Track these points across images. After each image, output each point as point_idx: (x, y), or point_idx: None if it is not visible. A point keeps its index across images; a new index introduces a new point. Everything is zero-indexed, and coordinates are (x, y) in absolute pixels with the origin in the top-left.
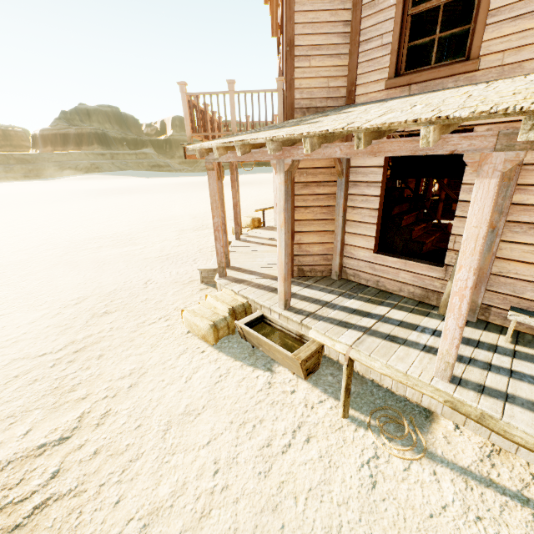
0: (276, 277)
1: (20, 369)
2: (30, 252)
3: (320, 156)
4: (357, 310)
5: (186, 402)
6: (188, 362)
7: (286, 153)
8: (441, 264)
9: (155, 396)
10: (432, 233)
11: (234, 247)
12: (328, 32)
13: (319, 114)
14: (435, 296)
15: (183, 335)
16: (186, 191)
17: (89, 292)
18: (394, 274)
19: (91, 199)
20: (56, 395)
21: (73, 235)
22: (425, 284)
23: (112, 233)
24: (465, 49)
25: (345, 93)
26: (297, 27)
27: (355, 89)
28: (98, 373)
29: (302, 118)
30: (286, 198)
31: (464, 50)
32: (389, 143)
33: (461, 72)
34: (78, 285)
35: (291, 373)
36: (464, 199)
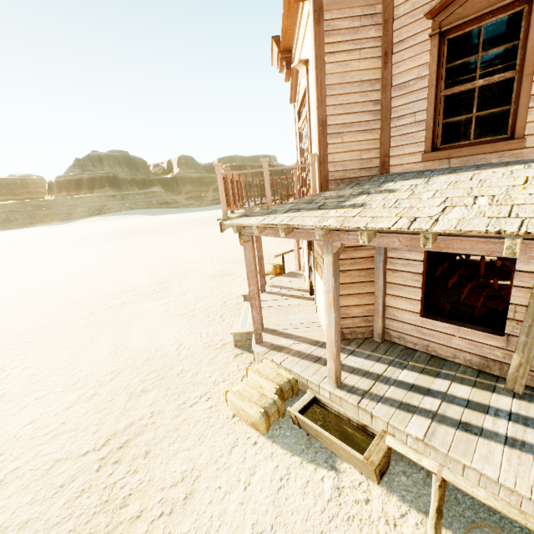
0: (315, 341)
1: (64, 474)
2: (56, 313)
3: (375, 244)
4: (414, 386)
5: (251, 520)
6: (242, 459)
7: (335, 237)
8: (500, 332)
9: (215, 512)
10: (479, 291)
11: (262, 301)
12: (358, 111)
13: (357, 188)
14: (496, 366)
15: (230, 419)
16: (197, 229)
17: (122, 363)
18: (445, 339)
19: (106, 244)
20: (107, 512)
21: (95, 290)
22: (483, 352)
23: (133, 285)
24: (505, 126)
25: (377, 164)
26: (328, 108)
27: (389, 160)
28: (148, 478)
29: (339, 192)
30: (335, 278)
31: (504, 127)
32: (458, 240)
33: (506, 149)
34: (110, 355)
35: (359, 472)
36: (522, 269)
